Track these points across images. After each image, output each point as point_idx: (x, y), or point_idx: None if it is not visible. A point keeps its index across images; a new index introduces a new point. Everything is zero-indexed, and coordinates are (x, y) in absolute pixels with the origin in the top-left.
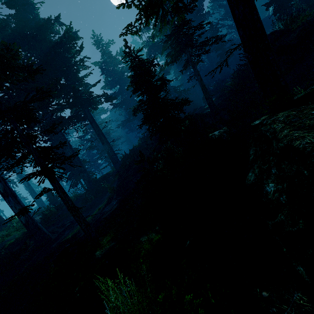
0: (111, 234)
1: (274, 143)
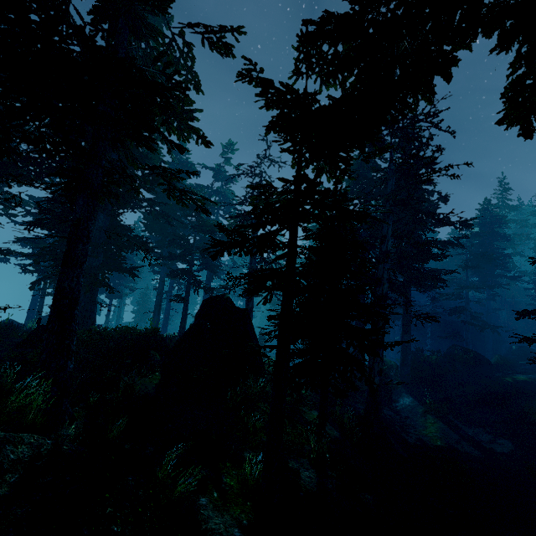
0: None
1: None
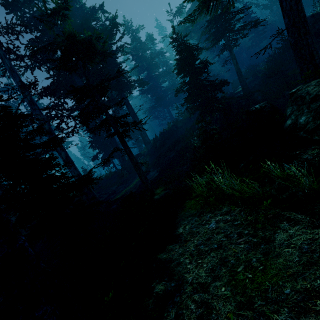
0: (162, 187)
1: (307, 97)
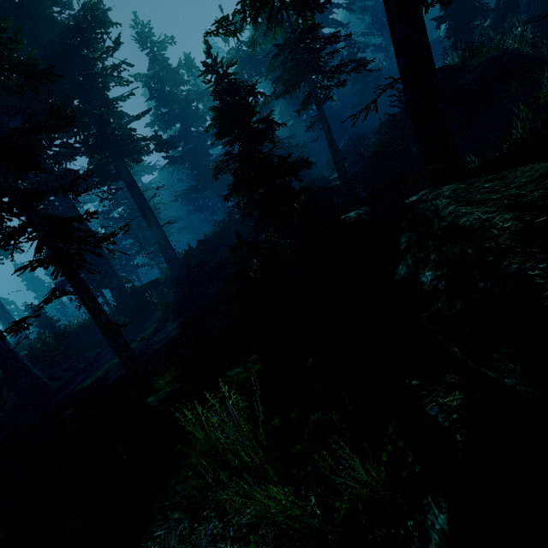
0: (172, 372)
1: (435, 223)
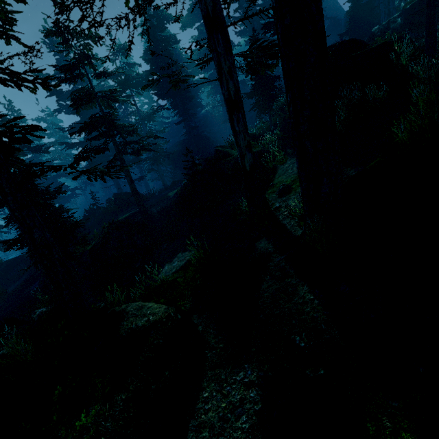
0: None
1: None
